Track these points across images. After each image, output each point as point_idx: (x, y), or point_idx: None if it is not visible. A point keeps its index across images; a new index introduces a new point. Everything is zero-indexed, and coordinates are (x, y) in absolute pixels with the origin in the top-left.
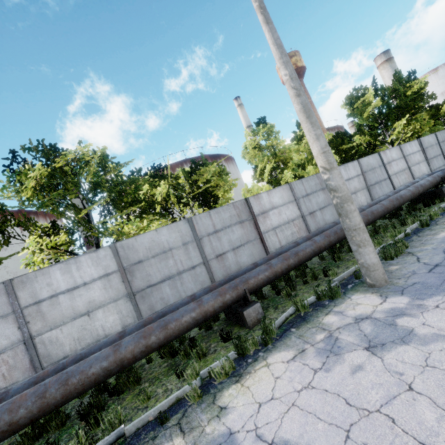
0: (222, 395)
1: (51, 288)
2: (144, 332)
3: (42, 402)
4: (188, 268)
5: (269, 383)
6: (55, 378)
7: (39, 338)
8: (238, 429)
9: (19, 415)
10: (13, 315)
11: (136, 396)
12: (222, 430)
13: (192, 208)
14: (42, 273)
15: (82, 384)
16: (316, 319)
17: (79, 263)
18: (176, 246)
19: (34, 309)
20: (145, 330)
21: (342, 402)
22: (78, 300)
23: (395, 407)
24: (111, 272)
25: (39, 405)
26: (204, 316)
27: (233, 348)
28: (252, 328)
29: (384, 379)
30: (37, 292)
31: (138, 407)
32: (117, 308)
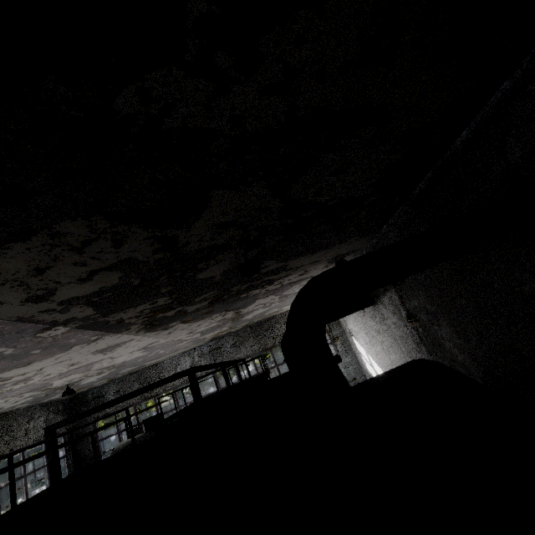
0: None
1: None
2: None
3: None
4: None
5: None
6: None
7: None
8: None
9: None
10: None
11: None
12: None
13: None
14: None
15: None
16: None
17: None
18: None
19: None
20: None
21: None
22: None
23: None
24: None
25: None
26: None
27: None
28: None
29: None
30: None
31: None
32: None
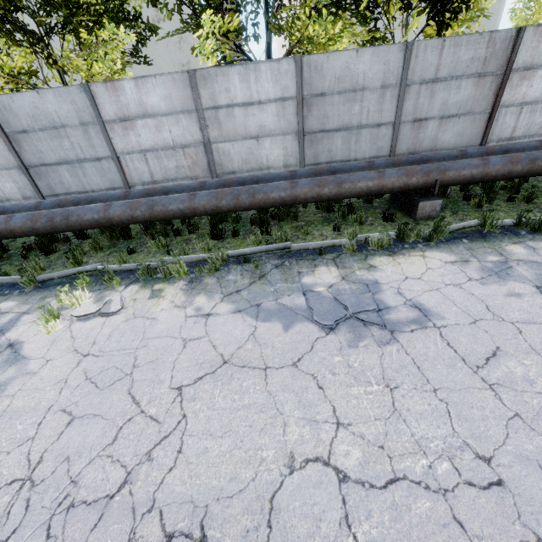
0: (374, 258)
1: (229, 95)
2: (319, 181)
3: (236, 202)
4: (372, 123)
5: (420, 269)
6: (245, 189)
7: (215, 146)
8: (384, 283)
9: (222, 204)
10: (196, 113)
11: (295, 228)
12: (370, 278)
13: (408, 16)
14: (221, 73)
15: (264, 202)
16: (498, 243)
17: (258, 72)
18: (372, 87)
19: (212, 114)
20: (321, 180)
21: (483, 306)
22: (250, 119)
23: (529, 328)
24: (288, 97)
25: (235, 203)
26: (379, 190)
27: (391, 229)
28: (417, 221)
29: (536, 311)
30: (216, 95)
31: (298, 236)
32: (284, 143)
